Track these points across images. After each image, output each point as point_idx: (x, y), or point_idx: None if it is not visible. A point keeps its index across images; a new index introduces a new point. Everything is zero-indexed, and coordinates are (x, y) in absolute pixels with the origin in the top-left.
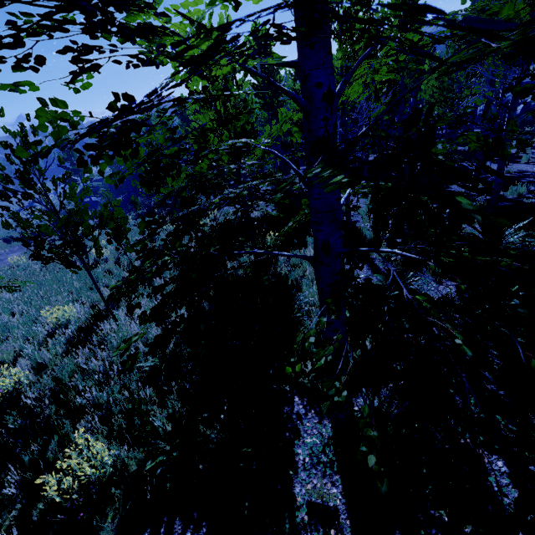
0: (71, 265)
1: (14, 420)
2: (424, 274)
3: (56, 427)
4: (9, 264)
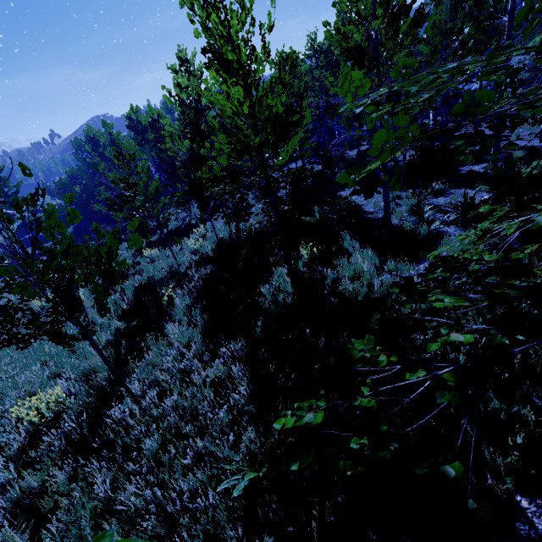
0: (65, 338)
1: None
2: None
3: None
4: None
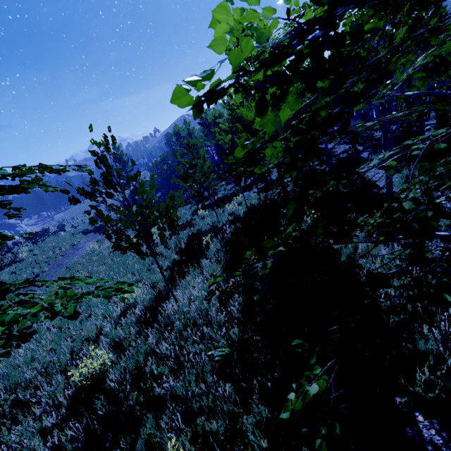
0: (142, 253)
1: (101, 404)
2: None
3: (148, 435)
4: (86, 250)
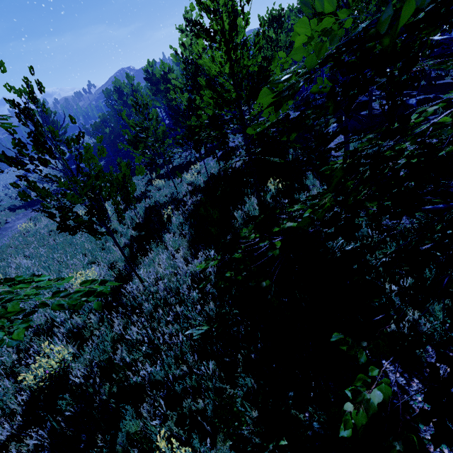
0: (97, 232)
1: (67, 403)
2: None
3: (134, 433)
4: (18, 230)
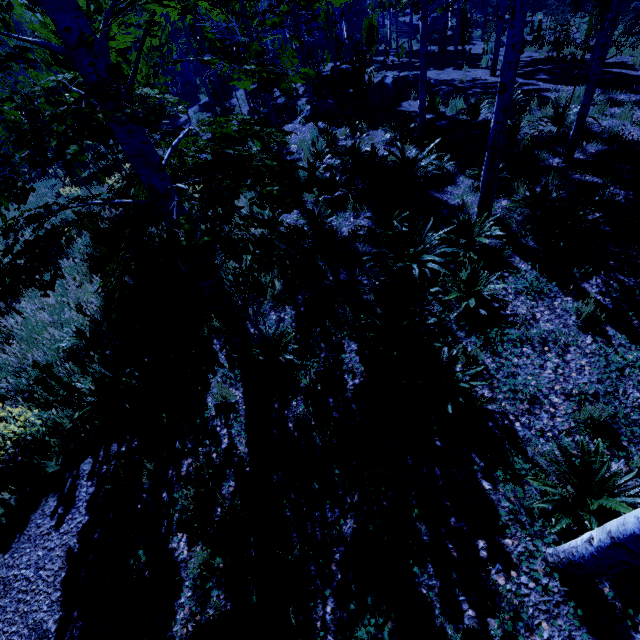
0: None
1: None
2: (347, 211)
3: None
4: None
